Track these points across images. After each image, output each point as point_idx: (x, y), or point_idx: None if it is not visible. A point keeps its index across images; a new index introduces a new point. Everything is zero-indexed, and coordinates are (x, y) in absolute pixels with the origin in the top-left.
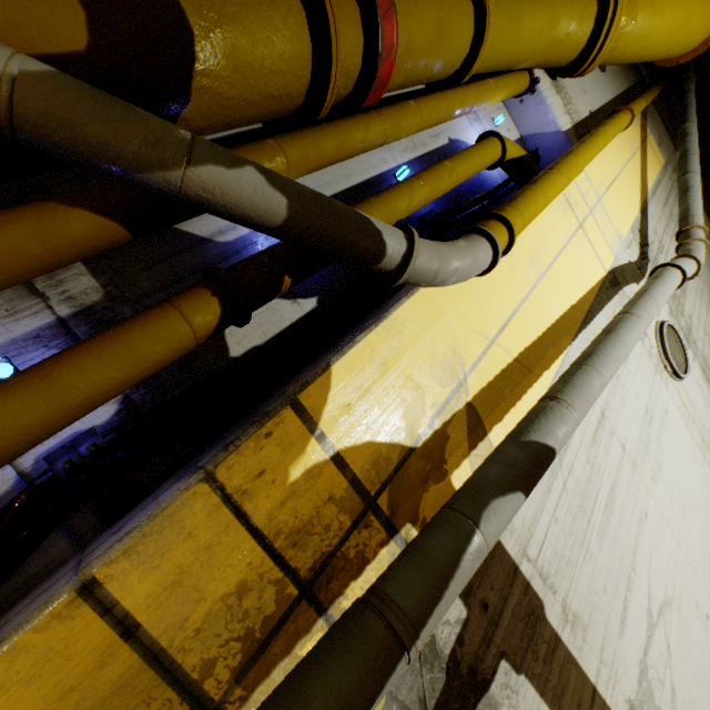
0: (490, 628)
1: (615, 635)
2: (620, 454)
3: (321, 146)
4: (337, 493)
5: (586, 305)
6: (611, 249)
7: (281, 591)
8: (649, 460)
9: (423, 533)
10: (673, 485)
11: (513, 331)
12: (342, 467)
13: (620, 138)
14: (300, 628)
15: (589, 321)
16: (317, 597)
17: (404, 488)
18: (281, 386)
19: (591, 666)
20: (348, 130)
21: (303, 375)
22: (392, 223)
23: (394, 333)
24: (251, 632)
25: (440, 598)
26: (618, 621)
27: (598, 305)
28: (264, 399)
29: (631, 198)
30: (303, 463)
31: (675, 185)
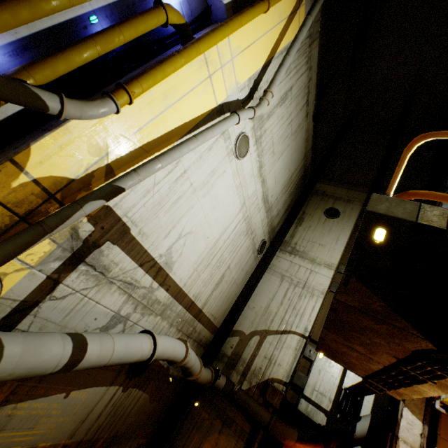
0: (105, 234)
1: (161, 239)
2: (189, 187)
3: (18, 17)
4: (36, 192)
5: (195, 123)
6: (228, 91)
7: (12, 218)
8: (204, 190)
9: (64, 208)
10: (214, 199)
11: (142, 134)
12: (38, 184)
13: (274, 9)
14: (21, 228)
15: (194, 130)
16: (28, 221)
17: (69, 192)
18: (10, 144)
19: (147, 245)
20: (39, 4)
21: (19, 145)
22: (74, 69)
23: (68, 133)
24: (1, 228)
25: (63, 224)
26: (164, 236)
27: (204, 123)
28: (1, 149)
29: (260, 57)
30: (18, 182)
31: (303, 48)
